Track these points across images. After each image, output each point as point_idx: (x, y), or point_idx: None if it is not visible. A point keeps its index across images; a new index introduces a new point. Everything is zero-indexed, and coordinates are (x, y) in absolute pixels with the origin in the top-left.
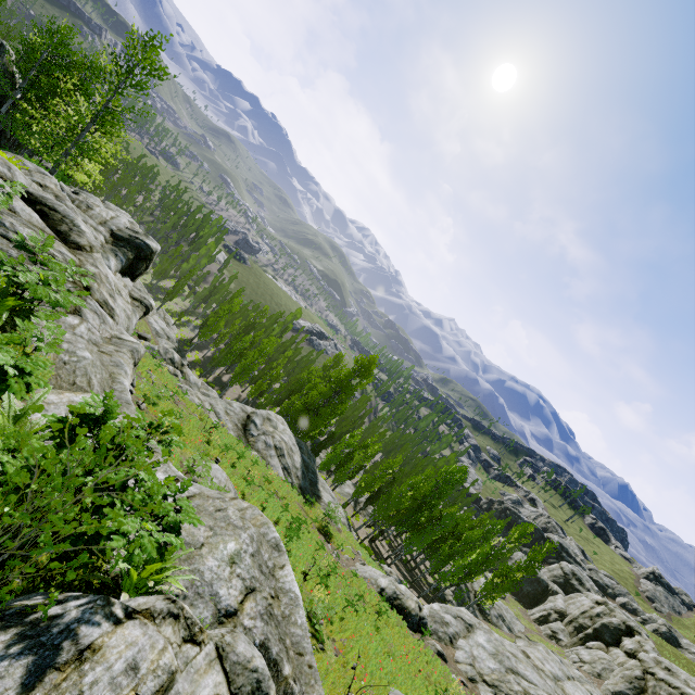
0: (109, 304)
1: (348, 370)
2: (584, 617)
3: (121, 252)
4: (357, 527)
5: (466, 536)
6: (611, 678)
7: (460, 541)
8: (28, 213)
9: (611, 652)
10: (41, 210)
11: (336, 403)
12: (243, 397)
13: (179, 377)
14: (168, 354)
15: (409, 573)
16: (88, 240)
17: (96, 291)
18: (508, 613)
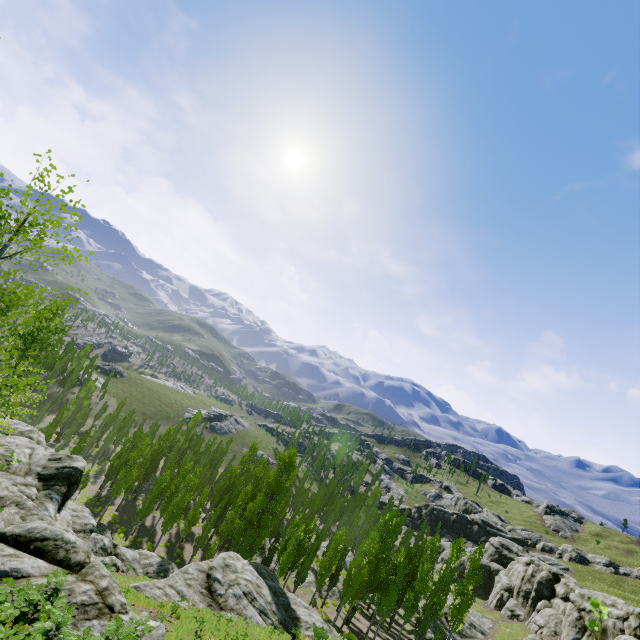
0: (122, 603)
1: (275, 472)
2: (525, 583)
3: (54, 492)
4: (330, 615)
5: (420, 573)
6: (563, 630)
7: (418, 580)
8: (37, 566)
9: (554, 604)
10: (35, 547)
11: (273, 506)
12: (174, 534)
13: (118, 564)
14: (98, 543)
15: (390, 633)
16: (82, 550)
17: (116, 604)
18: (475, 615)
